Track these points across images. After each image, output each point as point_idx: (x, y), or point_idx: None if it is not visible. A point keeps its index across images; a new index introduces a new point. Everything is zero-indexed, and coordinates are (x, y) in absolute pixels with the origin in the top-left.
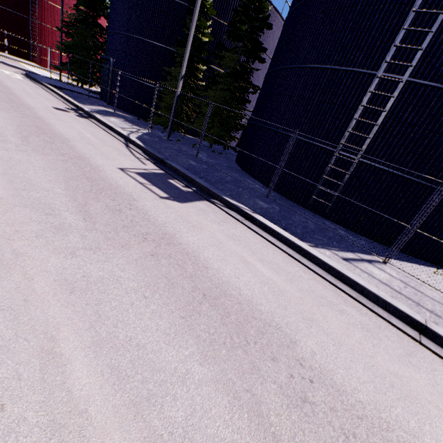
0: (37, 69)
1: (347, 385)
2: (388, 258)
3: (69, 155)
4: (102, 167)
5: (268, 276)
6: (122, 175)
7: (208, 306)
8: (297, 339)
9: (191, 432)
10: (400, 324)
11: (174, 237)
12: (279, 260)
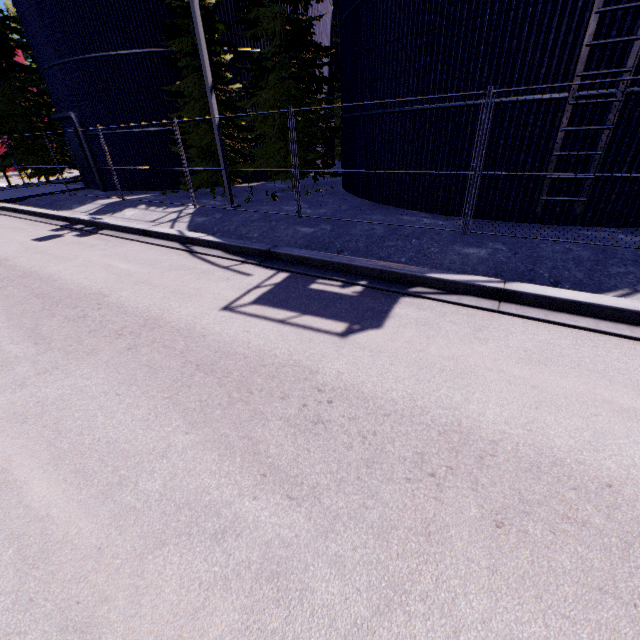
0: None
1: None
2: None
3: (128, 329)
4: (199, 324)
5: None
6: (240, 322)
7: None
8: None
9: None
10: None
11: (466, 432)
12: None
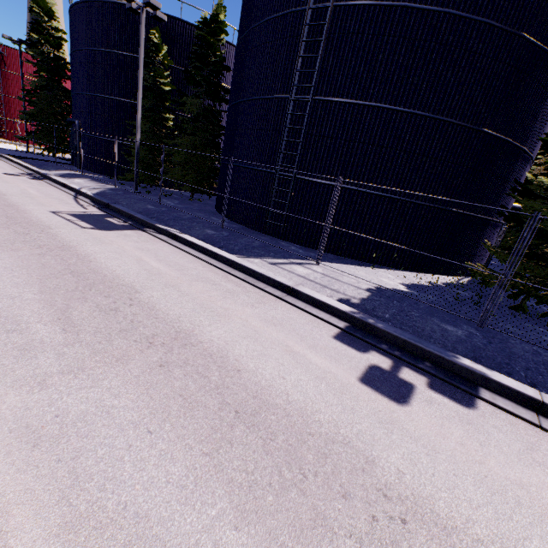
0: (4, 144)
1: (165, 308)
2: (319, 259)
3: None
4: (31, 211)
5: (157, 267)
6: (50, 215)
7: (70, 276)
8: (143, 291)
9: (1, 312)
10: (272, 290)
11: (73, 247)
12: (182, 261)
